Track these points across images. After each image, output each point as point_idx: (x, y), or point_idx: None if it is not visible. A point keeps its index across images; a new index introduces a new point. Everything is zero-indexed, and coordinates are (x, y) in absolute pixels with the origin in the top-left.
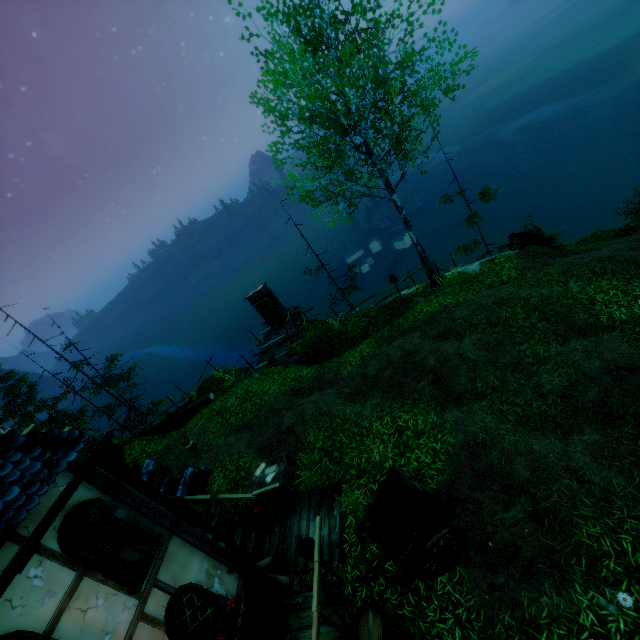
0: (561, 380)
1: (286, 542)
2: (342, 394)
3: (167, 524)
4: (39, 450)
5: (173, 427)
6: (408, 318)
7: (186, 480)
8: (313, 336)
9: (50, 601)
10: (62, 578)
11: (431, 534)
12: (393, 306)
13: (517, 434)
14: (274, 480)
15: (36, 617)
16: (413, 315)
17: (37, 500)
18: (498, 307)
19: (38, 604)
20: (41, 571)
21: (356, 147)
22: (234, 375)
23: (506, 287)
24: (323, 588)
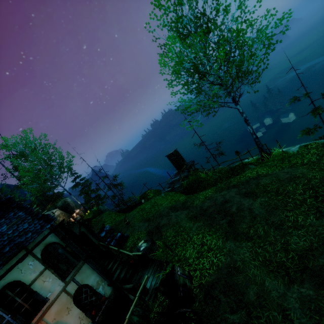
0: (304, 244)
1: (140, 280)
2: (188, 215)
3: (83, 258)
4: (42, 221)
5: (128, 211)
6: (236, 178)
7: (116, 238)
8: (193, 179)
9: (33, 274)
10: (39, 267)
11: (179, 308)
12: (234, 169)
13: (259, 270)
14: (143, 250)
15: (28, 278)
16: (239, 177)
17: (33, 239)
18: (288, 182)
19: (29, 274)
20: (33, 263)
21: (211, 83)
22: (154, 193)
23: (302, 168)
24: (143, 309)
